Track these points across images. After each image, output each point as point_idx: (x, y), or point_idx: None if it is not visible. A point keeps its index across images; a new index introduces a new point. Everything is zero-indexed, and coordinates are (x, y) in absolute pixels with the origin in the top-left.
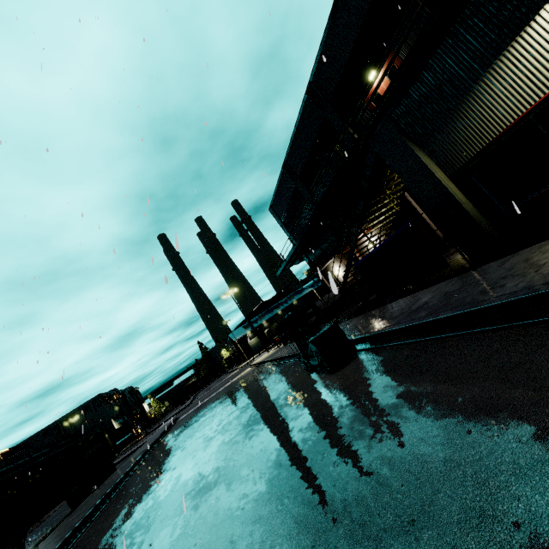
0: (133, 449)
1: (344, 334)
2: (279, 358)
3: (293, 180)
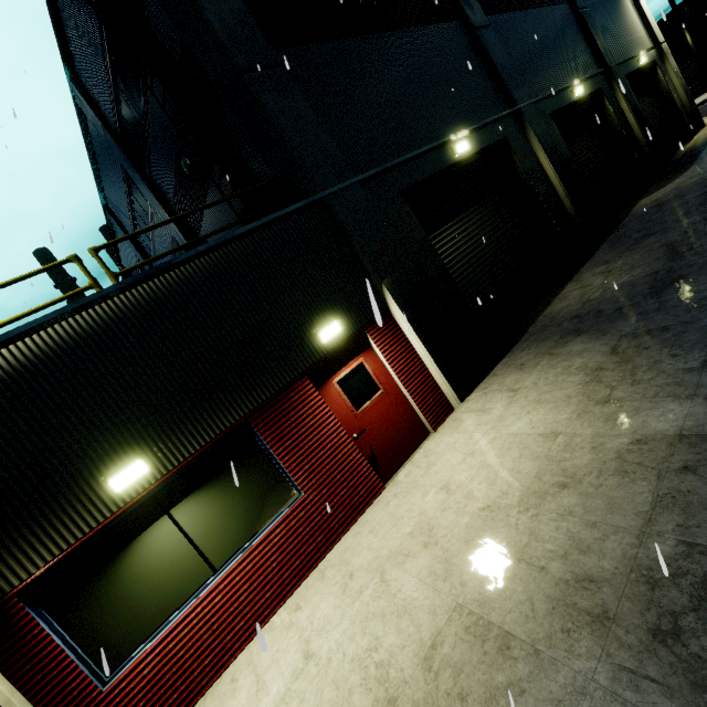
0: None
1: None
2: None
3: None
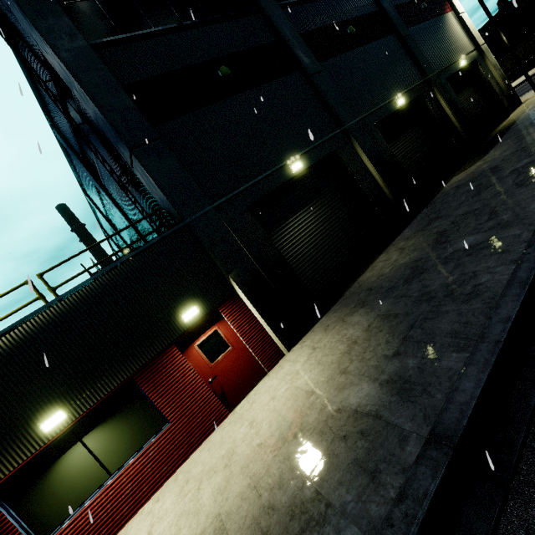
0: None
1: None
2: None
3: None
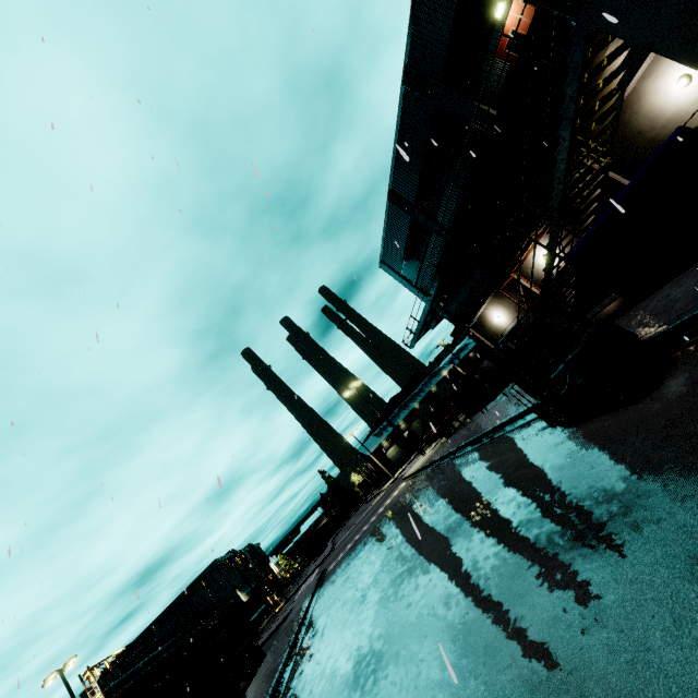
0: (277, 622)
1: (631, 332)
2: (457, 449)
3: (407, 212)
